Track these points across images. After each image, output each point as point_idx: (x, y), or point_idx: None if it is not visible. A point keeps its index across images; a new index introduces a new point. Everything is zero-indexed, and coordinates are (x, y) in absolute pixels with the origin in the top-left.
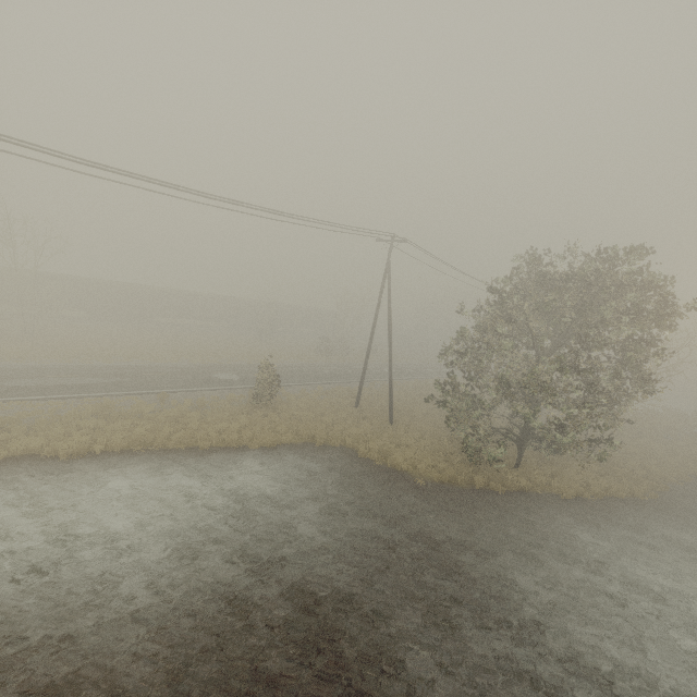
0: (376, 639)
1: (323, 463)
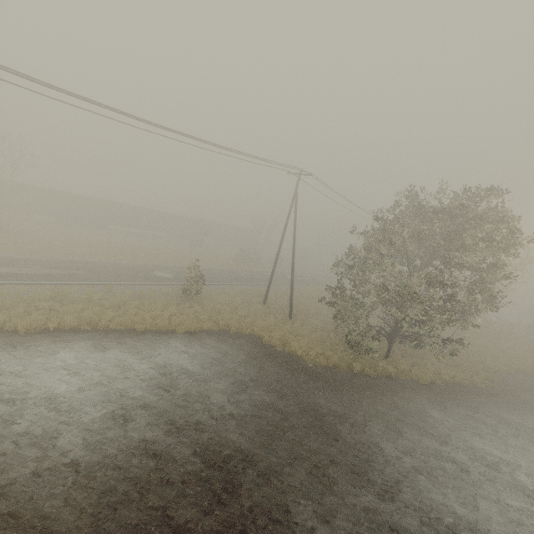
0: (269, 493)
1: (235, 347)
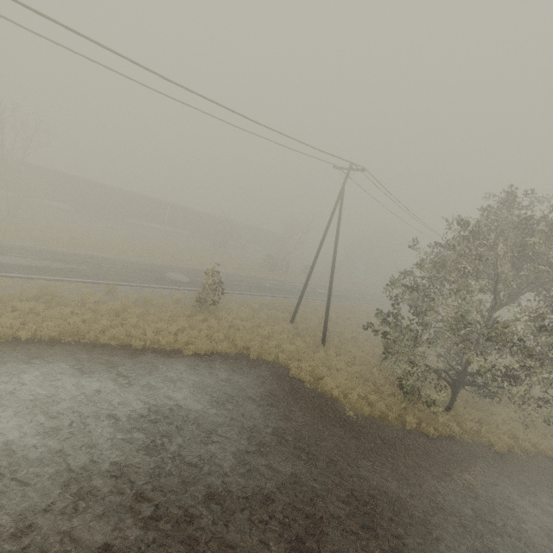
0: None
1: (255, 379)
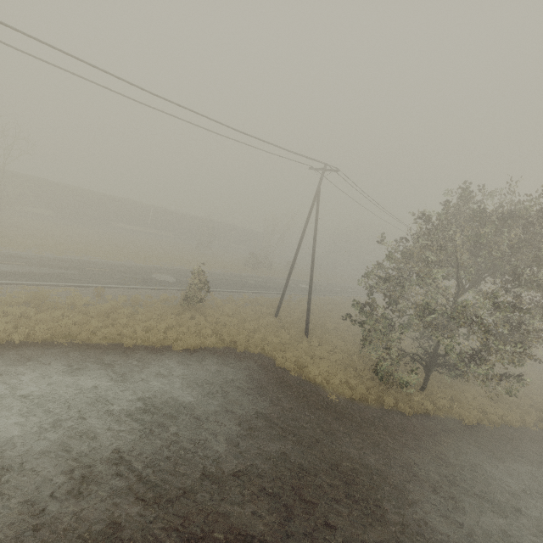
0: None
1: (242, 370)
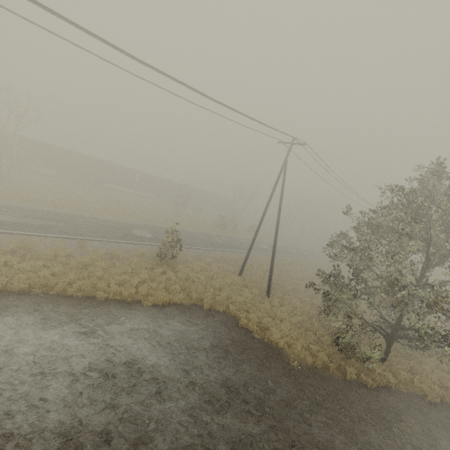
0: None
1: (207, 329)
